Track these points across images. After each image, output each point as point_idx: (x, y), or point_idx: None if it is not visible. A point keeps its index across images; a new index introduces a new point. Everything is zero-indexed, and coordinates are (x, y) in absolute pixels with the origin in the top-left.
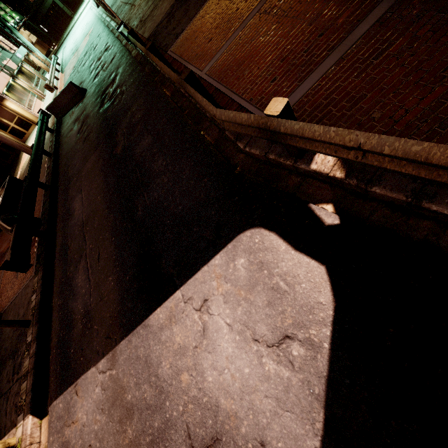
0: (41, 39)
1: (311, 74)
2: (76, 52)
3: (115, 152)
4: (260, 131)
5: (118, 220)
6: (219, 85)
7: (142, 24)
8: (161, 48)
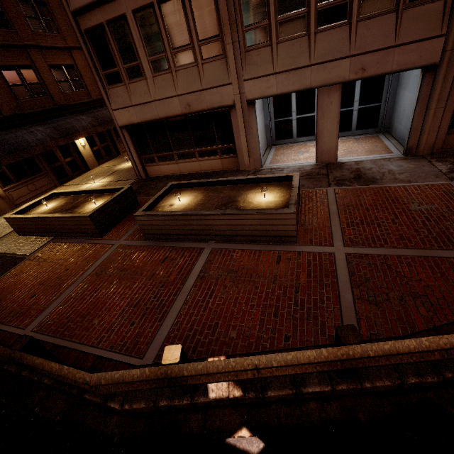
0: None
1: (168, 314)
2: None
3: None
4: (154, 381)
5: None
6: (59, 340)
7: None
8: None
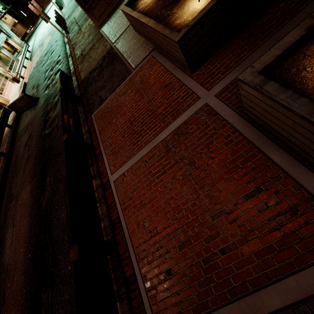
0: (21, 22)
1: None
2: (41, 46)
3: (41, 202)
4: None
5: (27, 305)
6: (121, 215)
7: (82, 58)
8: (88, 105)
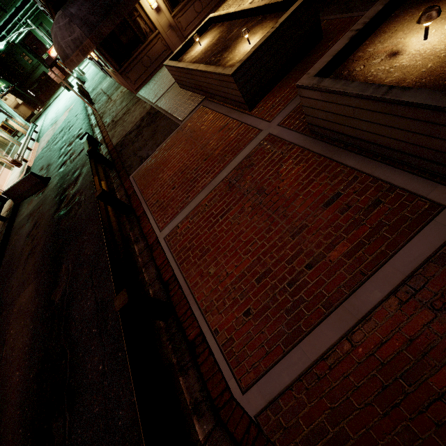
0: (27, 102)
1: (302, 341)
2: (55, 124)
3: (52, 298)
4: None
5: None
6: (178, 271)
7: (113, 125)
8: (124, 168)
